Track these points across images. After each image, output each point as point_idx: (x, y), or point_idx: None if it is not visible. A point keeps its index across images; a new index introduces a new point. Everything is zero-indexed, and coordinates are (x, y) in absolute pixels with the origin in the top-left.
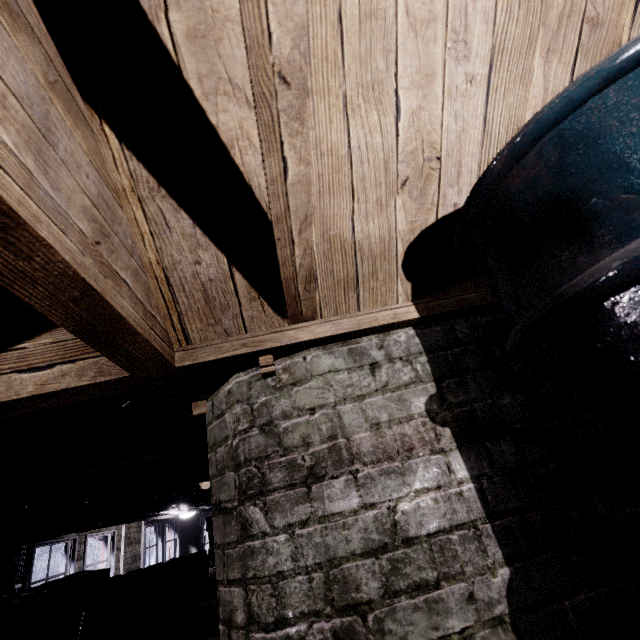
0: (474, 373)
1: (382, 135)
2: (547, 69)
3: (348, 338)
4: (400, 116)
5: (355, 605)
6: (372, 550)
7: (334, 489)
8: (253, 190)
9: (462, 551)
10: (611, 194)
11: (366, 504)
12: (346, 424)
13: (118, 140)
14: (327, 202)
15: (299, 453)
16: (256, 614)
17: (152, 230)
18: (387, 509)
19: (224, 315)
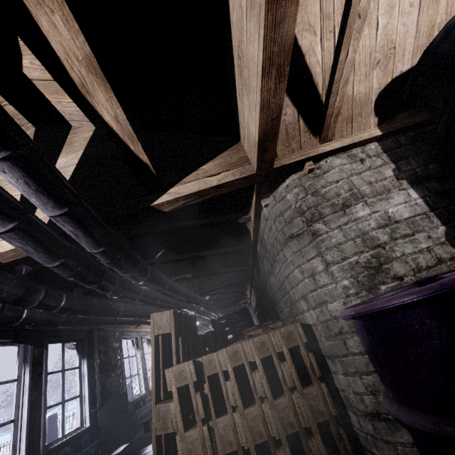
0: (413, 157)
1: (369, 40)
2: None
3: (346, 150)
4: (378, 29)
5: (378, 245)
6: (381, 226)
7: (357, 209)
8: (312, 75)
9: (422, 223)
10: None
11: (374, 211)
12: (355, 184)
13: None
14: None
15: (335, 199)
16: (331, 261)
17: None
18: (384, 212)
19: (293, 141)
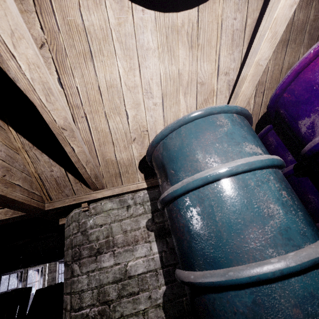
0: None
1: (122, 124)
2: (186, 99)
3: (119, 195)
4: (128, 117)
5: (107, 301)
6: (116, 281)
7: (105, 257)
8: None
9: (150, 280)
10: (170, 169)
11: (116, 263)
12: (113, 231)
13: (15, 131)
14: (103, 147)
15: (94, 243)
16: (73, 306)
17: (32, 161)
18: (124, 265)
19: (65, 189)
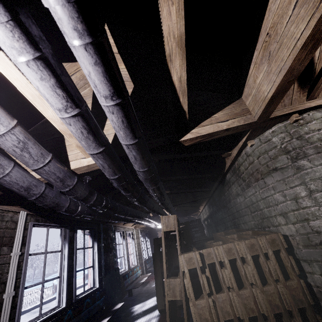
0: None
1: None
2: None
3: None
4: None
5: None
6: None
7: None
8: None
9: None
10: None
11: None
12: None
13: None
14: None
15: (318, 143)
16: (315, 189)
17: None
18: None
19: (286, 98)
